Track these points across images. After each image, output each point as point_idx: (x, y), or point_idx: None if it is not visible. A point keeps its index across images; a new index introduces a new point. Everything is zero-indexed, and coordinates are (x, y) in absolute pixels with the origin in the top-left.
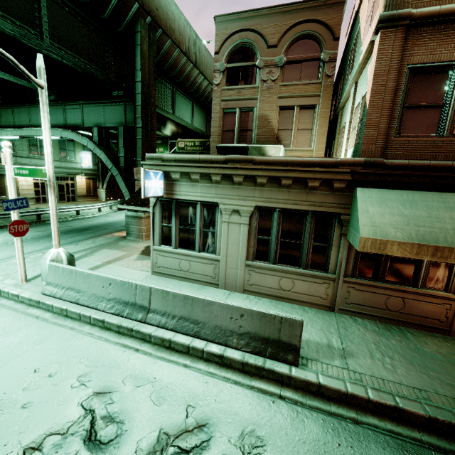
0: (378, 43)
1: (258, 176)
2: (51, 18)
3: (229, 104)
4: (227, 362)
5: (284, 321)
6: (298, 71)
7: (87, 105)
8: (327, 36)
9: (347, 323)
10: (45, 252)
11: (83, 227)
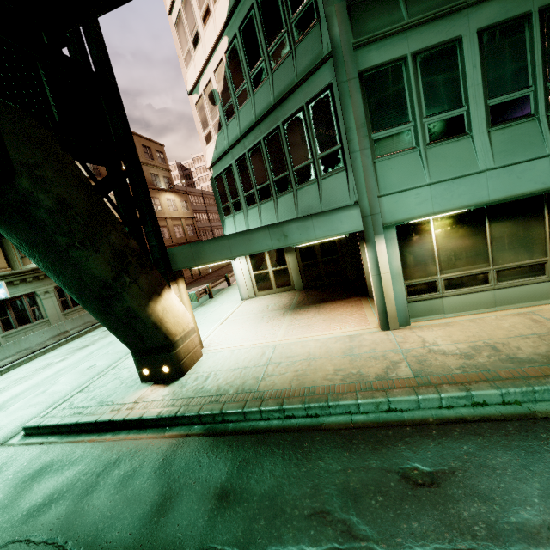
0: None
1: None
2: None
3: None
4: None
5: None
6: None
7: None
8: None
9: None
10: None
11: None
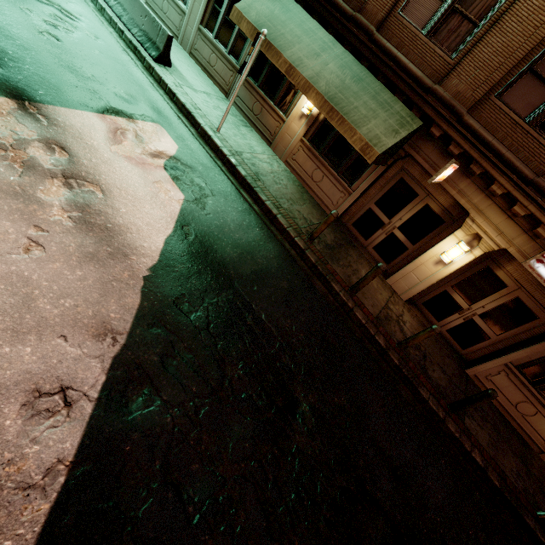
0: None
1: None
2: None
3: None
4: (124, 38)
5: (162, 31)
6: None
7: None
8: None
9: (224, 102)
10: None
11: None
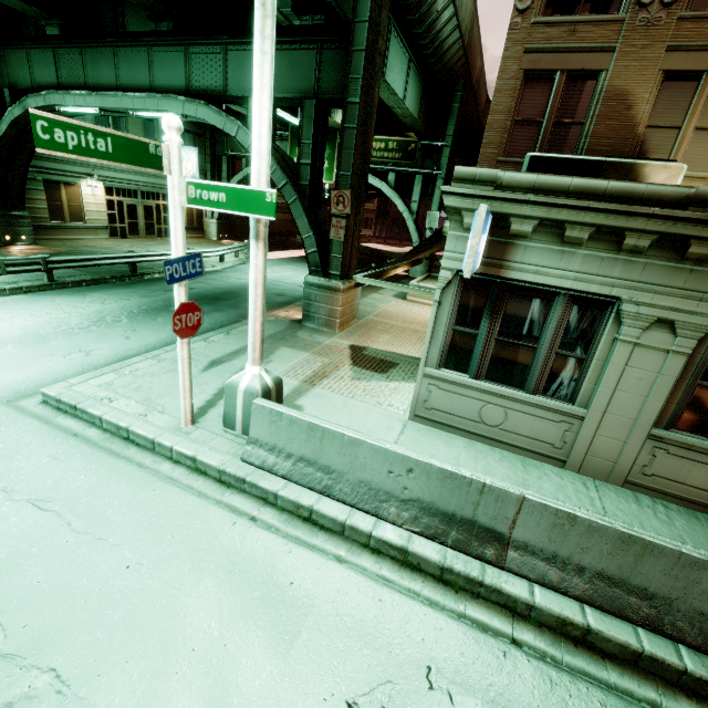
0: None
1: None
2: None
3: (541, 61)
4: None
5: None
6: None
7: (236, 47)
8: None
9: None
10: None
11: (212, 292)
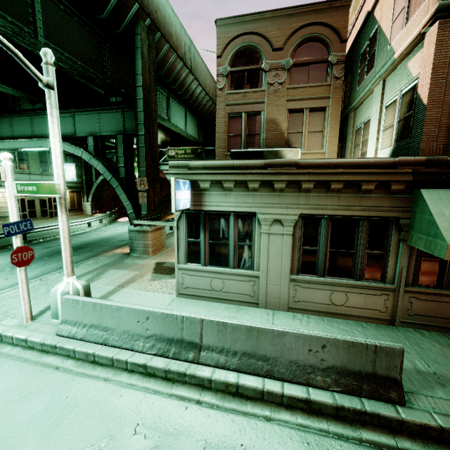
0: (436, 33)
1: (304, 181)
2: (45, 16)
3: (234, 109)
4: (315, 407)
5: (379, 350)
6: (305, 73)
7: (79, 113)
8: (334, 39)
9: (416, 338)
10: (44, 279)
11: (77, 245)
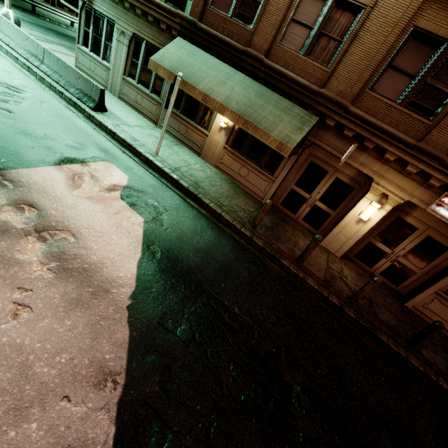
0: None
1: (137, 7)
2: None
3: None
4: (64, 97)
5: (95, 87)
6: None
7: None
8: None
9: (155, 129)
10: None
11: (66, 34)
